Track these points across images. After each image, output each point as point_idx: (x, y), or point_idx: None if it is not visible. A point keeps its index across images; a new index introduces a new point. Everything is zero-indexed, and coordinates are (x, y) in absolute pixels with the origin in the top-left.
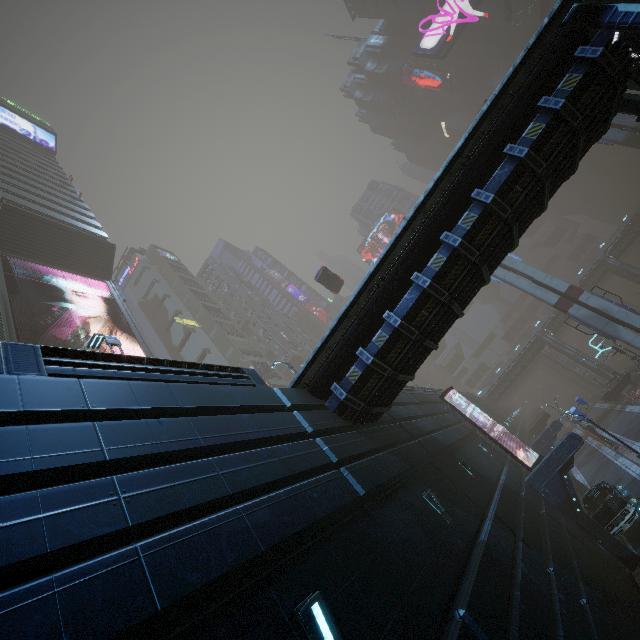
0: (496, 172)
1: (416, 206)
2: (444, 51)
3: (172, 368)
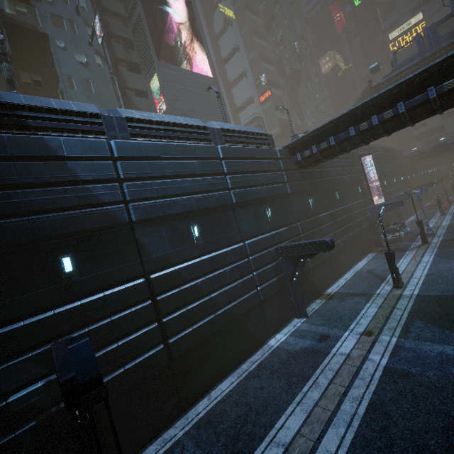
0: (417, 97)
1: (370, 98)
2: None
3: (247, 135)
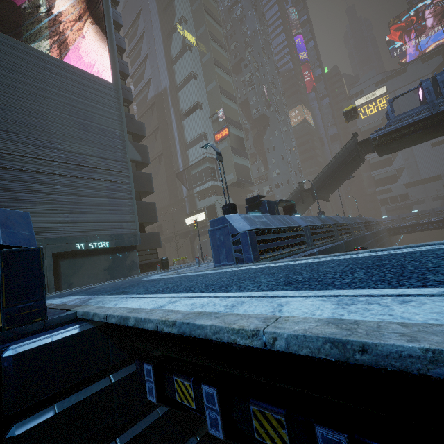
0: None
1: None
2: None
3: None
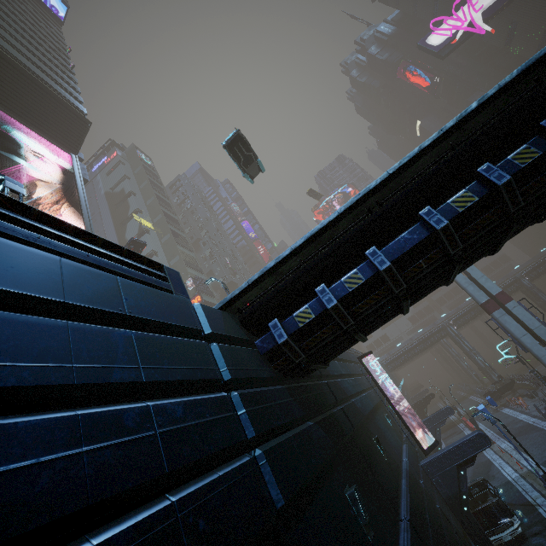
0: None
1: (462, 115)
2: (446, 52)
3: (38, 223)
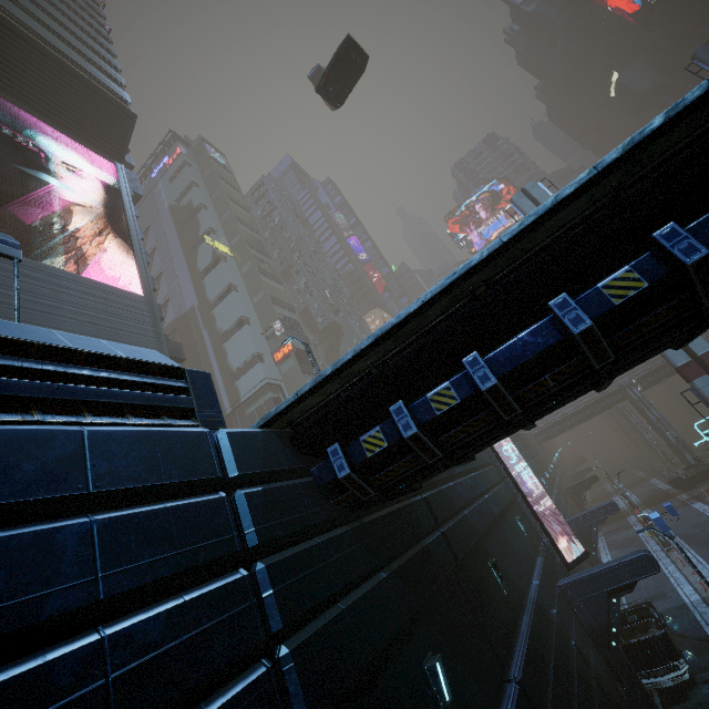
0: None
1: (634, 139)
2: None
3: None
